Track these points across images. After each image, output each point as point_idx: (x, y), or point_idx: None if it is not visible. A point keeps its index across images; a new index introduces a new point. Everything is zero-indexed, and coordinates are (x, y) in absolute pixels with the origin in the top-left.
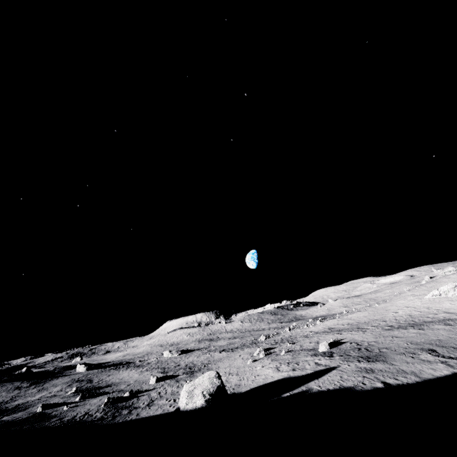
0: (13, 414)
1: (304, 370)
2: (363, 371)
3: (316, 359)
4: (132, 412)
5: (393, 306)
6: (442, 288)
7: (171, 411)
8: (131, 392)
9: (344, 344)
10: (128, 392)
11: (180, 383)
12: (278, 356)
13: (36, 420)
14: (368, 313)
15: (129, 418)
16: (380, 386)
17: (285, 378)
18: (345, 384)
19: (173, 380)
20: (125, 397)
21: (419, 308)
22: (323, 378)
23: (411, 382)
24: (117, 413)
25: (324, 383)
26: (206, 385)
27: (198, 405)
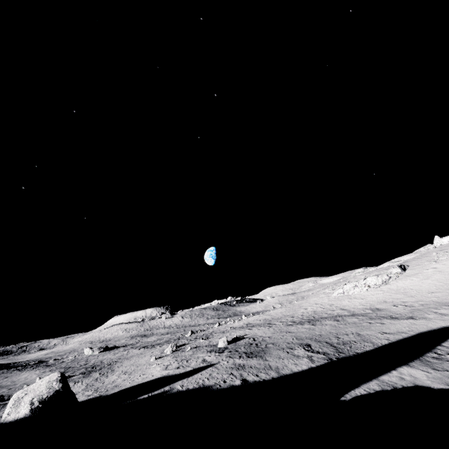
0: None
1: (185, 368)
2: (234, 368)
3: (207, 355)
4: None
5: (306, 303)
6: (345, 287)
7: None
8: None
9: (243, 339)
10: None
11: None
12: (182, 353)
13: None
14: (285, 310)
15: None
16: (237, 384)
17: (161, 377)
18: (208, 383)
19: None
20: None
21: (324, 304)
22: (195, 376)
23: (268, 378)
24: None
25: (190, 381)
26: (41, 391)
27: (20, 415)
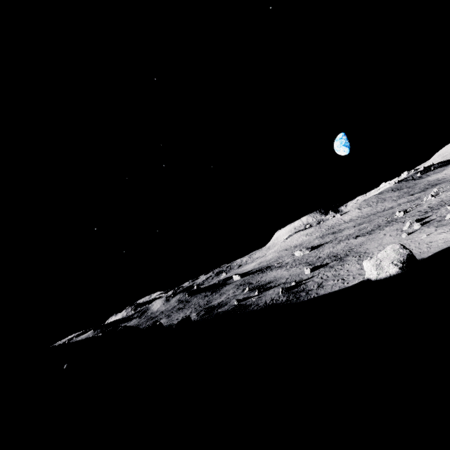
0: (221, 308)
1: None
2: None
3: None
4: (309, 293)
5: None
6: None
7: (348, 286)
8: (295, 282)
9: None
10: (294, 282)
11: (335, 268)
12: (443, 221)
13: (241, 308)
14: None
15: (312, 297)
16: None
17: None
18: None
19: (326, 267)
20: (292, 286)
21: None
22: None
23: None
24: (297, 295)
25: None
26: (393, 257)
27: (391, 273)
